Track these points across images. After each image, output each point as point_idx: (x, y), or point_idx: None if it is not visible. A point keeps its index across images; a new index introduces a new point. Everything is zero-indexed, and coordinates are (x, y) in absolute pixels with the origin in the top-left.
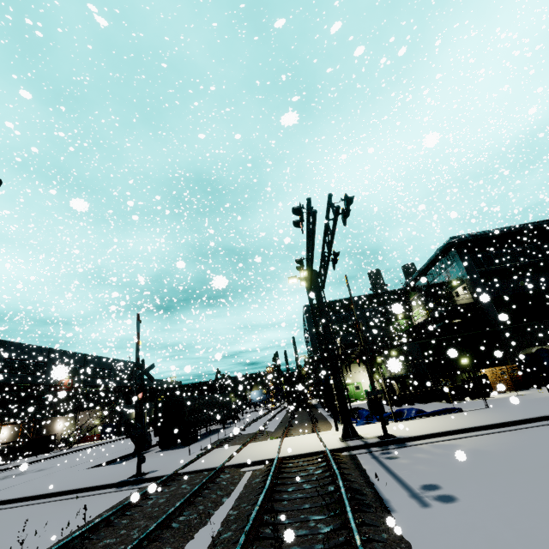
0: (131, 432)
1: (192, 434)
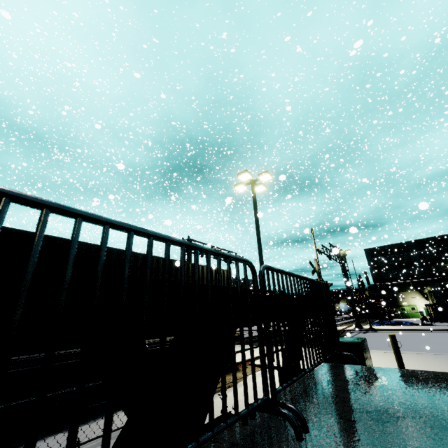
0: None
1: None
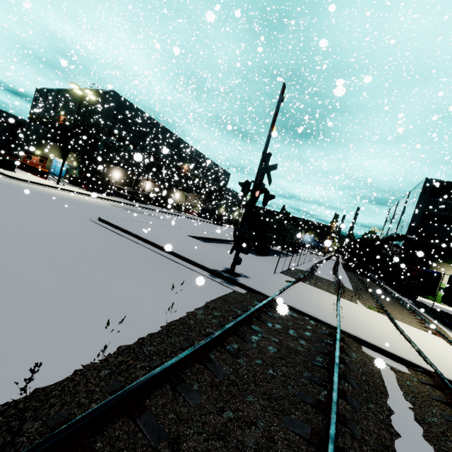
0: (235, 229)
1: (266, 249)
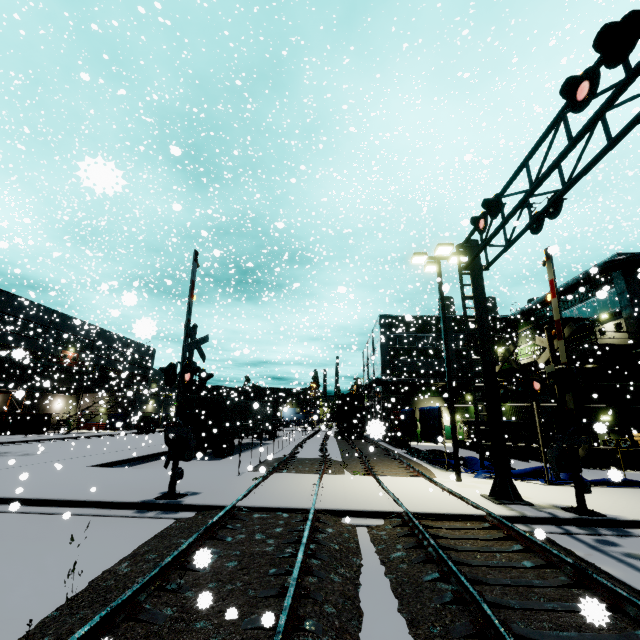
0: (166, 430)
1: (228, 445)
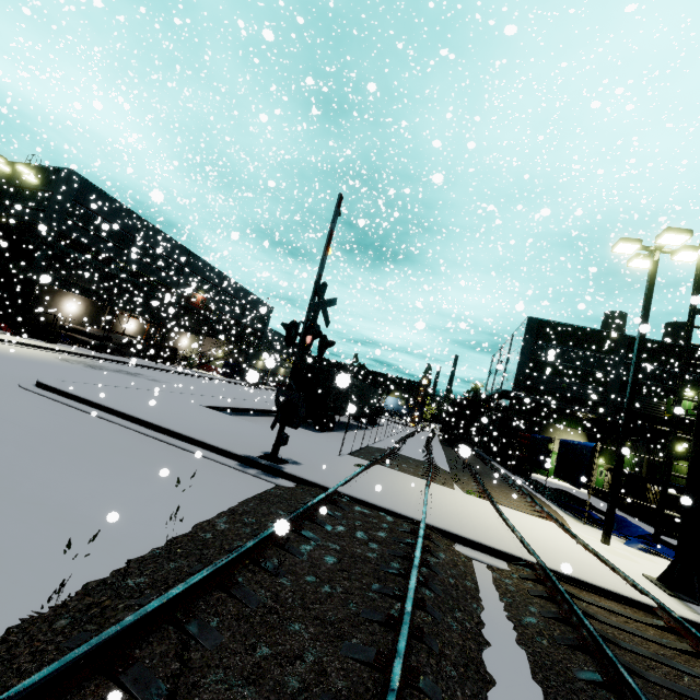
0: (278, 391)
1: (330, 420)
